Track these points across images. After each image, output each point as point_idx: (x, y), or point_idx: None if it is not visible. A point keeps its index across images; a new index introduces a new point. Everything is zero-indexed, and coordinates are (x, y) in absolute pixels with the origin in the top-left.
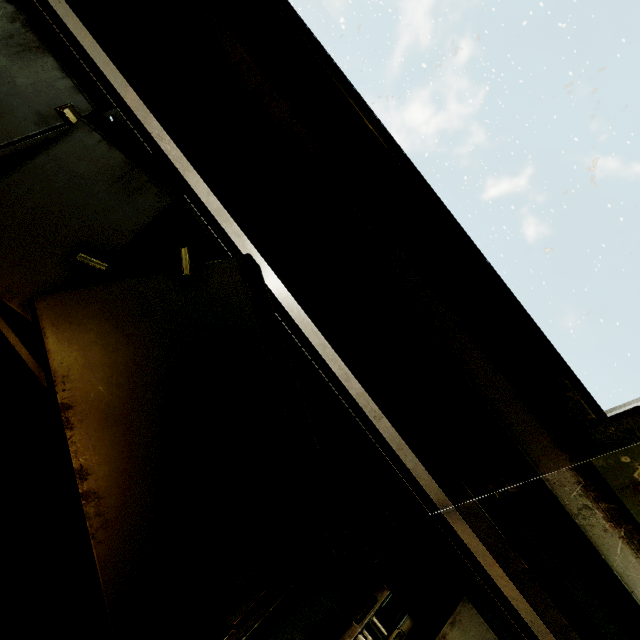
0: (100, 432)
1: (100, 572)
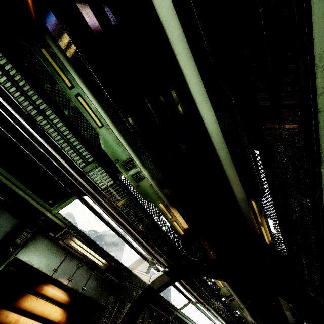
0: None
1: None
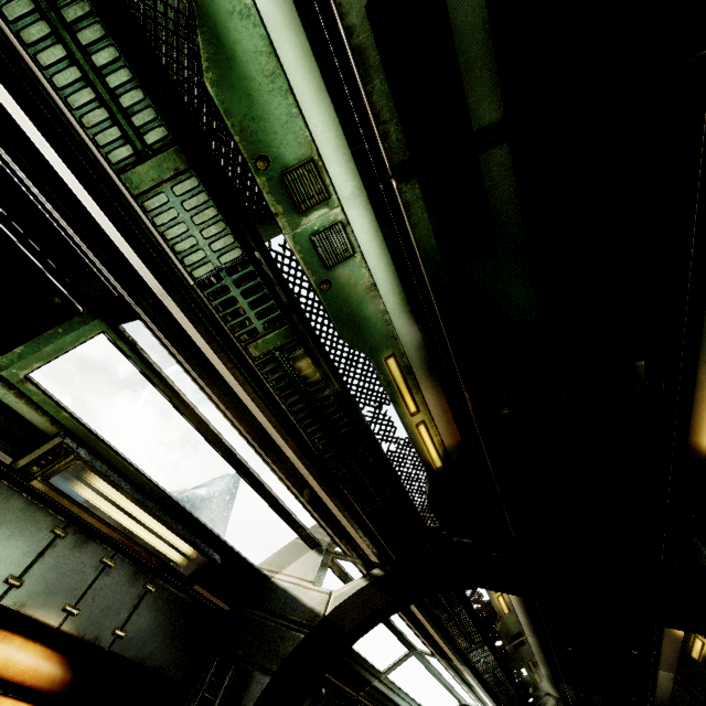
0: None
1: None
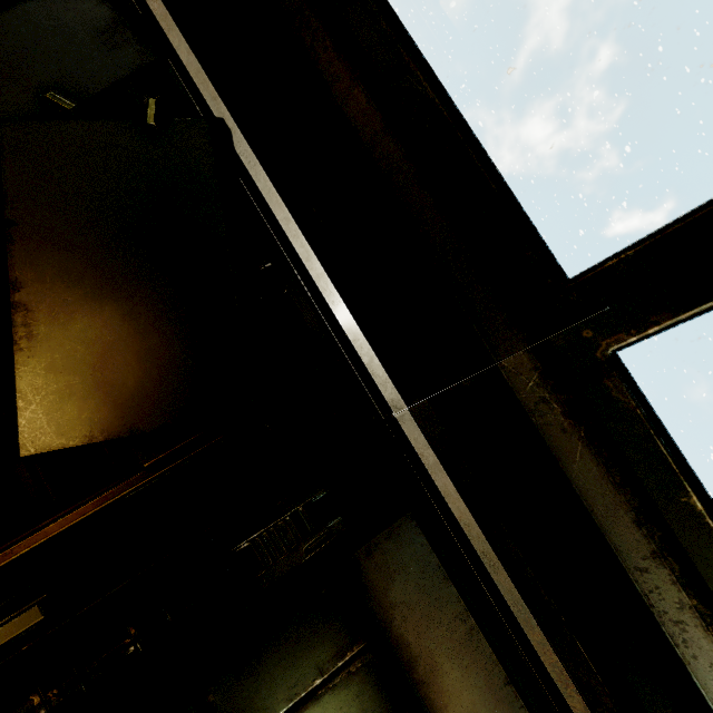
0: (40, 253)
1: (17, 376)
